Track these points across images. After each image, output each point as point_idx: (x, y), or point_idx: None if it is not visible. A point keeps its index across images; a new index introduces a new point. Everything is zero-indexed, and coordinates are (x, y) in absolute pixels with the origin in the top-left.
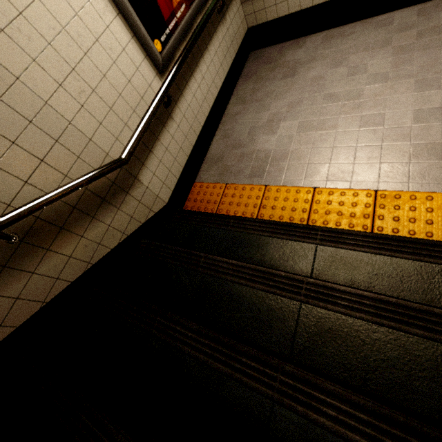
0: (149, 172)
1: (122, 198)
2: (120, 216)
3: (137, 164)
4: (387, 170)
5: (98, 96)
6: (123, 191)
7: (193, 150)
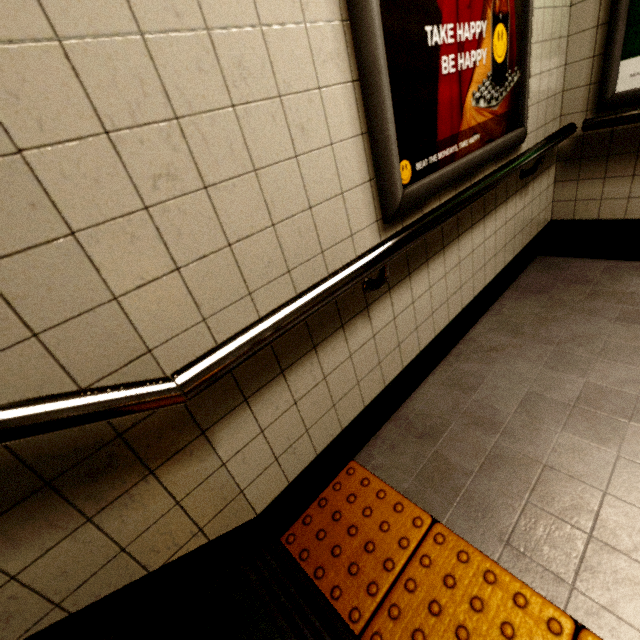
0: (252, 423)
1: (124, 485)
2: (81, 543)
3: (227, 397)
4: None
5: (211, 204)
6: (139, 464)
7: (383, 393)
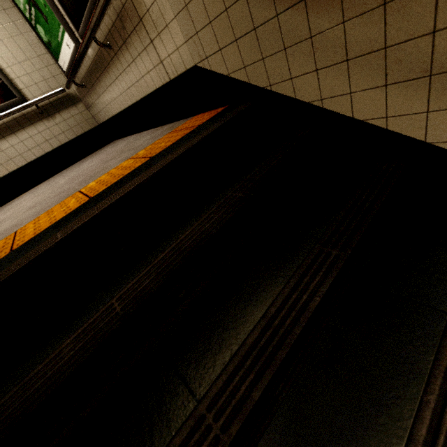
0: None
1: None
2: None
3: None
4: None
5: None
6: None
7: None
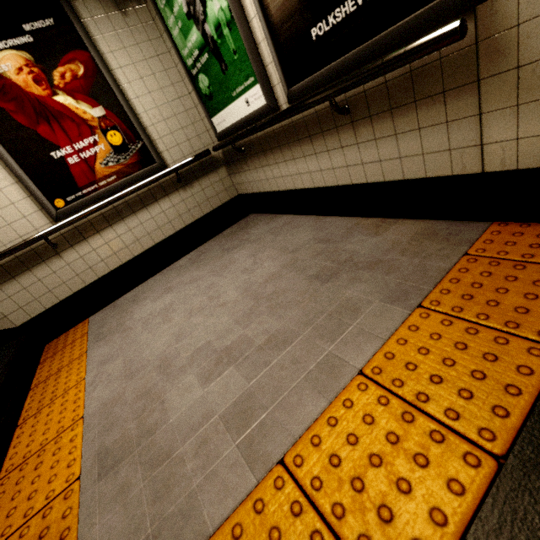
0: (3, 294)
1: None
2: None
3: None
4: (114, 398)
5: None
6: None
7: (87, 288)
